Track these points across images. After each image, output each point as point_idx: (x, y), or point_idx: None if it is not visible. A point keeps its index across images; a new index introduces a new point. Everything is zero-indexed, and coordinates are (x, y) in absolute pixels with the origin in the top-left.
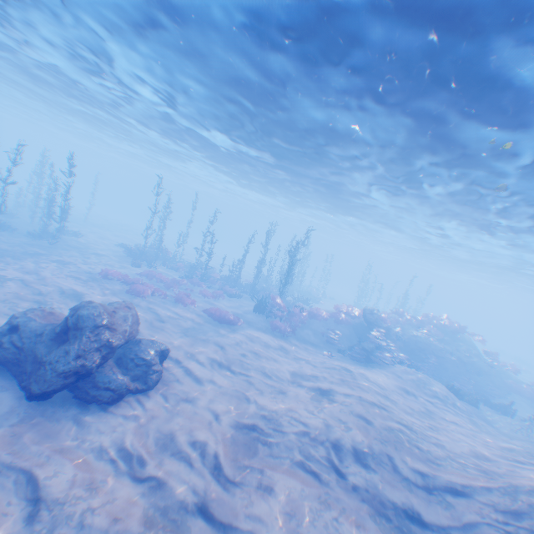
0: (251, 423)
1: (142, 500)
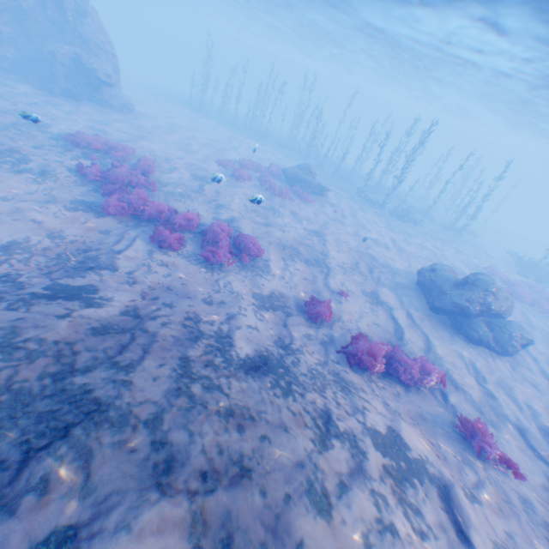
0: None
1: (477, 391)
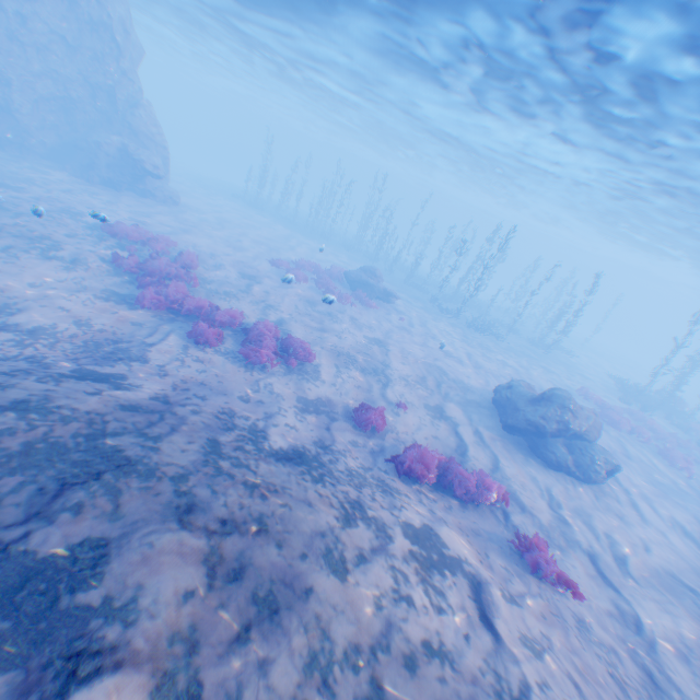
0: (689, 585)
1: (548, 514)
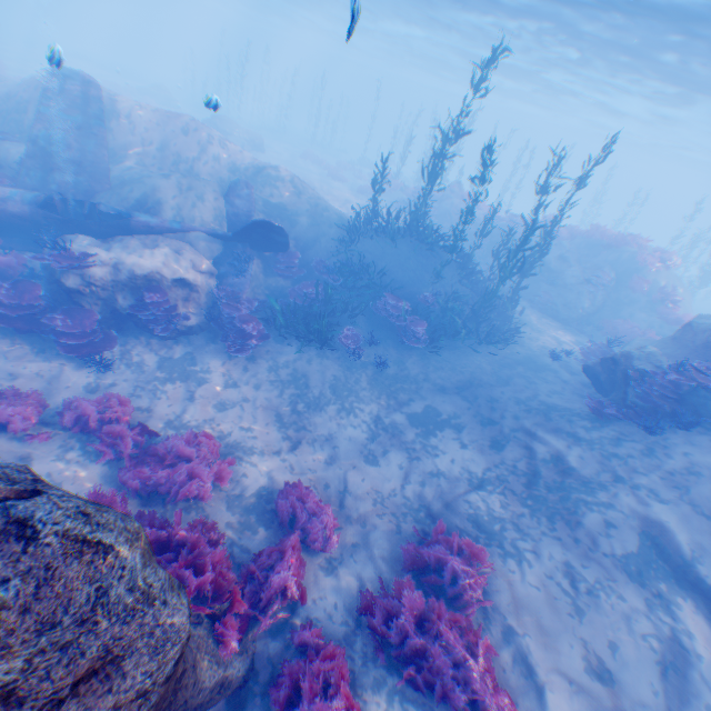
0: None
1: None
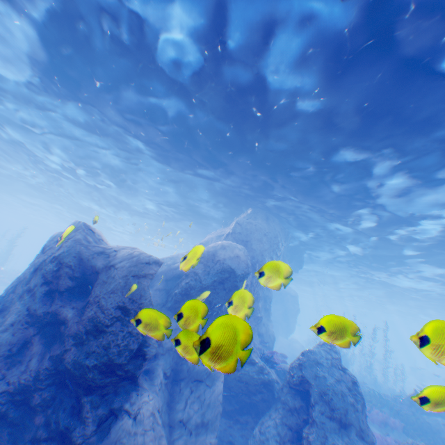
0: None
1: None
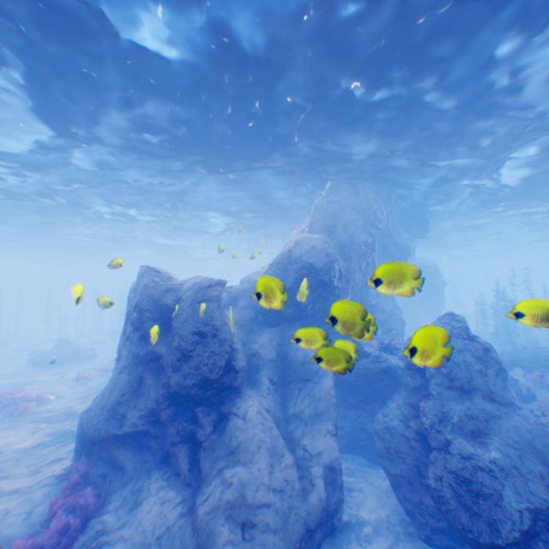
0: None
1: None
